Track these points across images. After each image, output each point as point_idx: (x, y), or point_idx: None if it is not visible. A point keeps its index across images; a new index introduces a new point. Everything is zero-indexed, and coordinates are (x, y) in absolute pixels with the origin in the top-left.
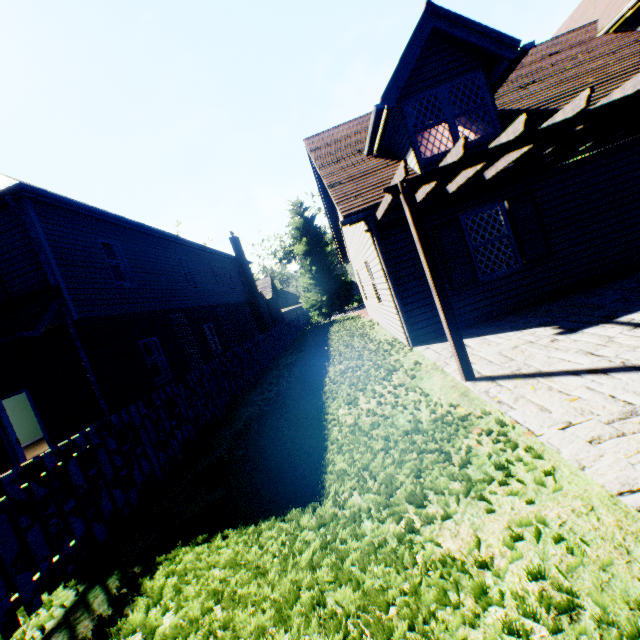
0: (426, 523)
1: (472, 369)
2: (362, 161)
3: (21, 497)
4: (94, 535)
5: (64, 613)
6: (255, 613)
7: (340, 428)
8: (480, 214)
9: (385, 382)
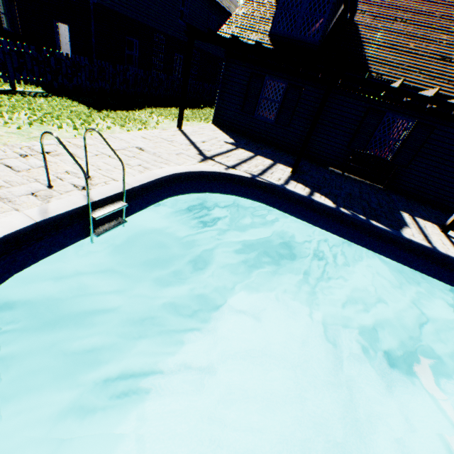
0: (103, 121)
1: (180, 125)
2: (270, 5)
3: (35, 56)
4: (54, 84)
5: (38, 92)
6: (63, 108)
7: (134, 112)
8: (280, 83)
9: (171, 118)
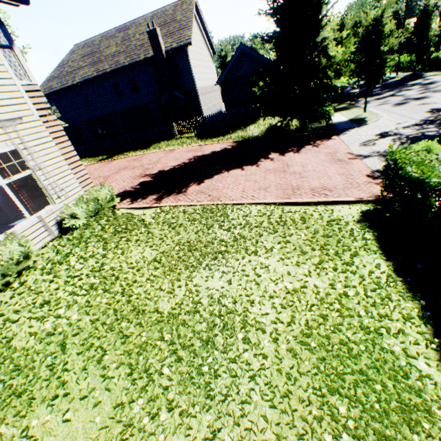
0: None
1: None
2: None
3: None
4: None
5: None
6: None
7: None
8: None
9: None
